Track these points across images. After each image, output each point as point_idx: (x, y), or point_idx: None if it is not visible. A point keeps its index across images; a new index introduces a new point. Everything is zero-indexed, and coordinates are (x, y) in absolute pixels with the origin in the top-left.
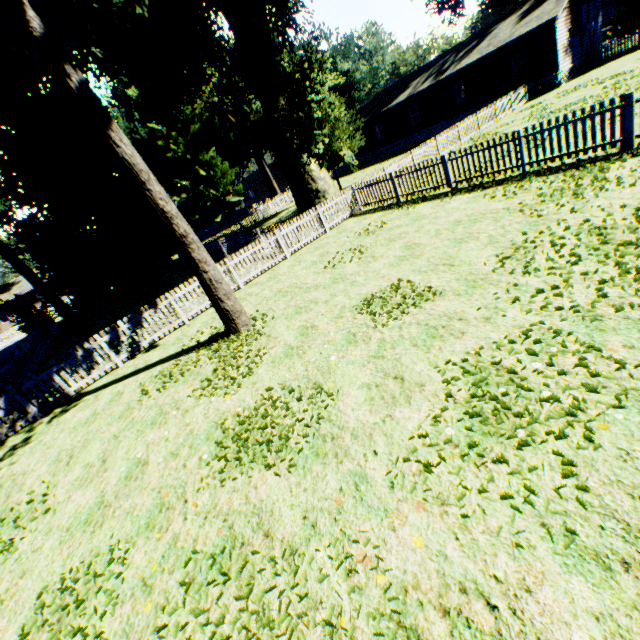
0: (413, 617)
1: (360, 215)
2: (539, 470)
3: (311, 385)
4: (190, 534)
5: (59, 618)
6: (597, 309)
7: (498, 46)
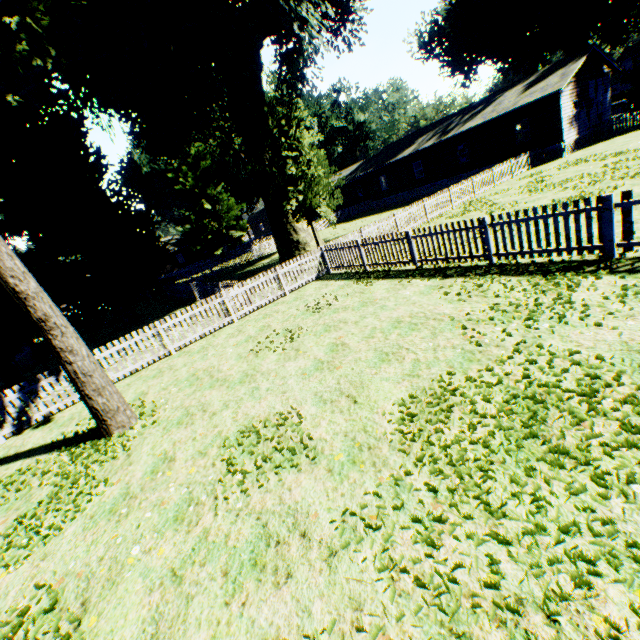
0: None
1: (326, 279)
2: None
3: (78, 604)
4: None
5: None
6: (476, 619)
7: (501, 113)
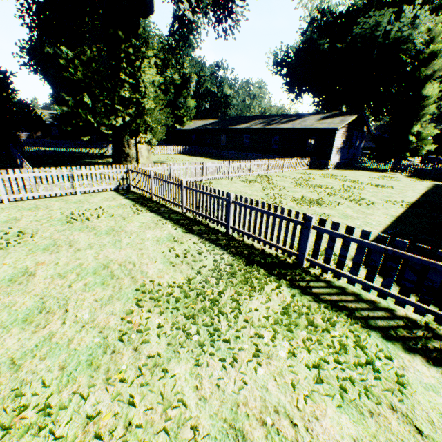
0: None
1: (121, 193)
2: None
3: None
4: None
5: None
6: None
7: (303, 127)
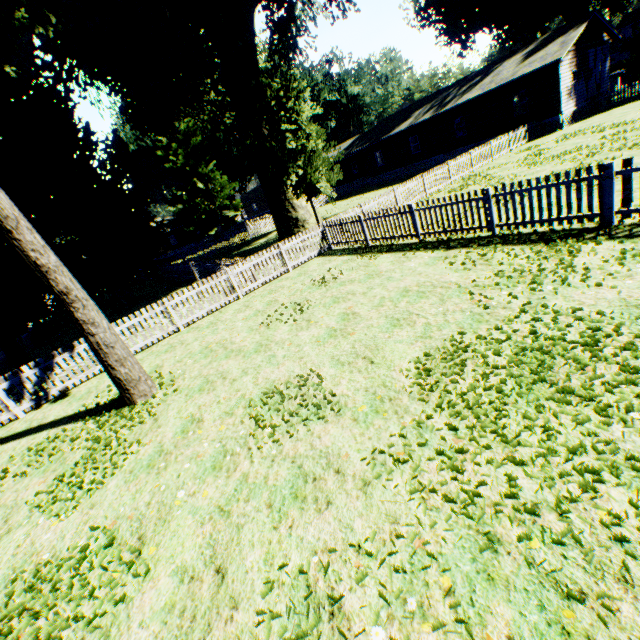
0: None
1: (328, 255)
2: None
3: (135, 539)
4: None
5: None
6: (498, 521)
7: (500, 84)
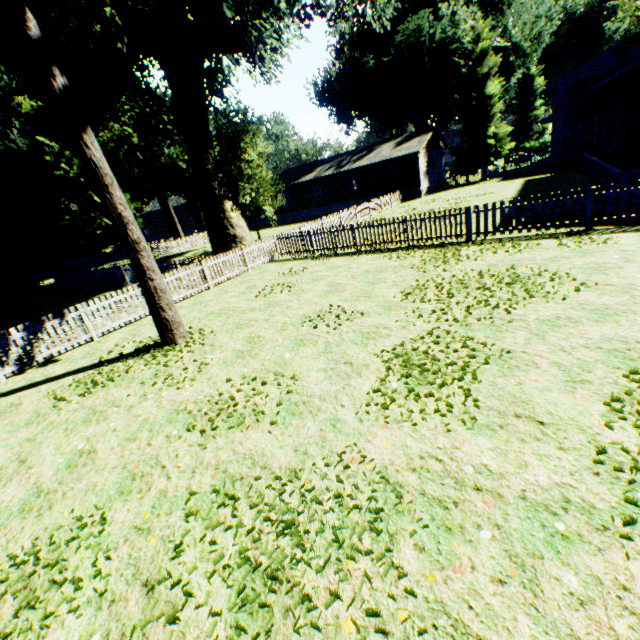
0: (394, 478)
1: (280, 261)
2: (452, 397)
3: (272, 374)
4: (180, 485)
5: (24, 586)
6: (468, 320)
7: (382, 159)
